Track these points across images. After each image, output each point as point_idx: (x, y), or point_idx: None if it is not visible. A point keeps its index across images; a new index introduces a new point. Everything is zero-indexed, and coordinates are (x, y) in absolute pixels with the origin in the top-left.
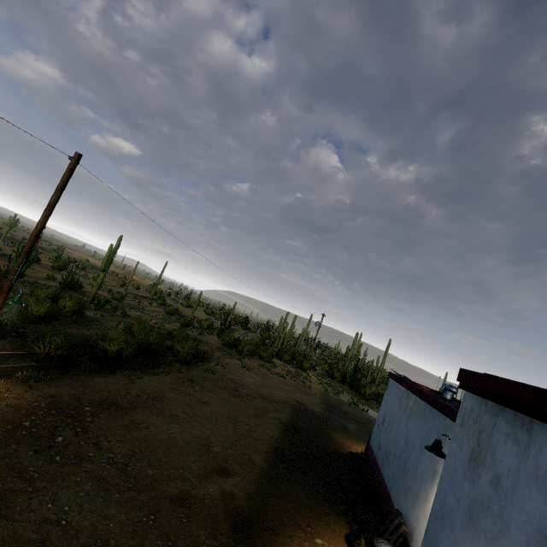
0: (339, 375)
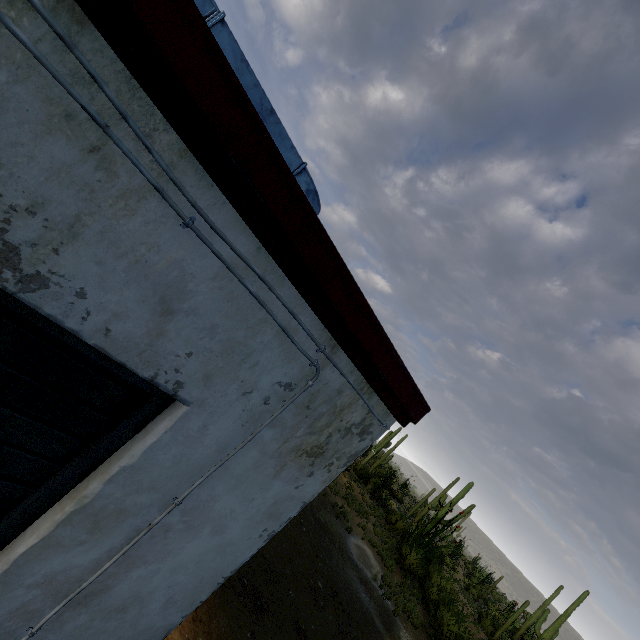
0: (404, 529)
